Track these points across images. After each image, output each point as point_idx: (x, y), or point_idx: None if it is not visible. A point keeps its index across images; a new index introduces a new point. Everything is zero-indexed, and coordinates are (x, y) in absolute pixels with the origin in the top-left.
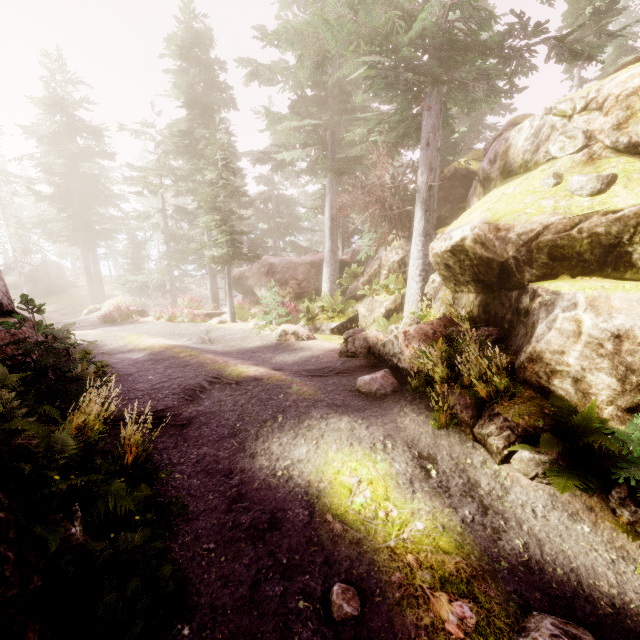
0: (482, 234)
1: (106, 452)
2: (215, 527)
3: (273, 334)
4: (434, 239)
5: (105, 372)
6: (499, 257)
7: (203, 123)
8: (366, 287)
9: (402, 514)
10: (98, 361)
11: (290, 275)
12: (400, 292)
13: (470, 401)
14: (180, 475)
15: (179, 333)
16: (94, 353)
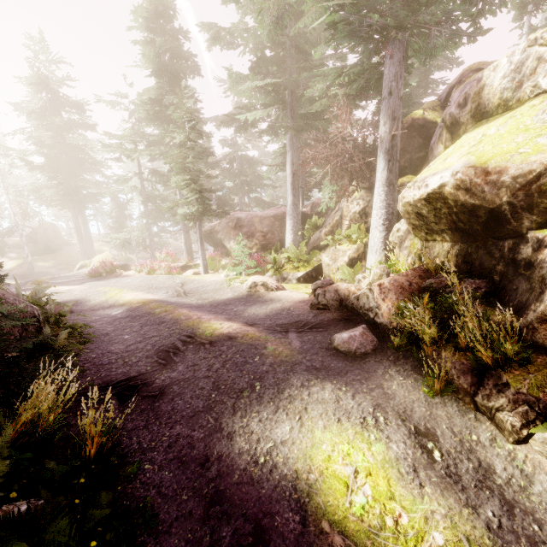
0: (467, 179)
1: (69, 438)
2: (190, 544)
3: (243, 286)
4: (397, 188)
5: (81, 333)
6: (489, 203)
7: (171, 90)
8: (329, 237)
9: (414, 521)
10: (72, 324)
11: (256, 228)
12: (362, 241)
13: (468, 366)
14: (150, 465)
15: (156, 286)
16: (77, 310)
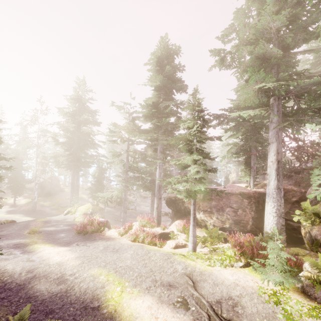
0: None
1: None
2: None
3: None
4: None
5: None
6: None
7: (164, 100)
8: None
9: None
10: None
11: (224, 203)
12: None
13: None
14: None
15: (161, 279)
16: None
